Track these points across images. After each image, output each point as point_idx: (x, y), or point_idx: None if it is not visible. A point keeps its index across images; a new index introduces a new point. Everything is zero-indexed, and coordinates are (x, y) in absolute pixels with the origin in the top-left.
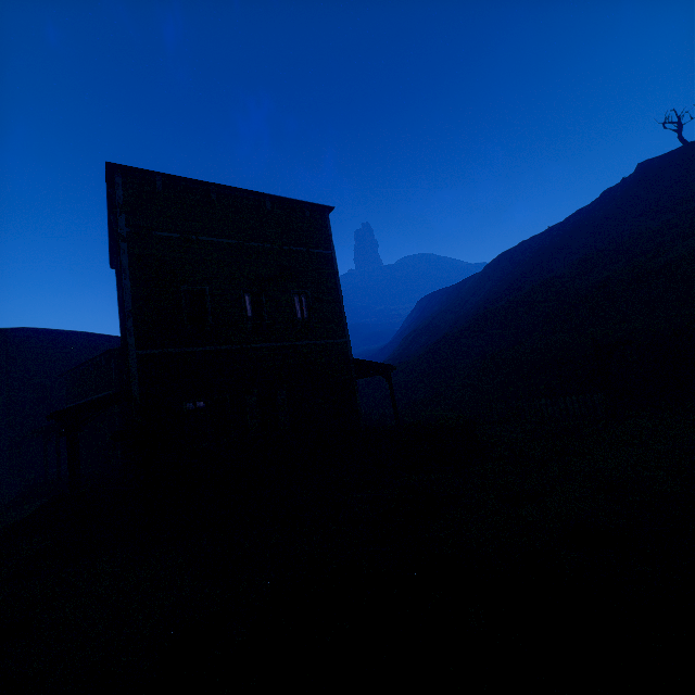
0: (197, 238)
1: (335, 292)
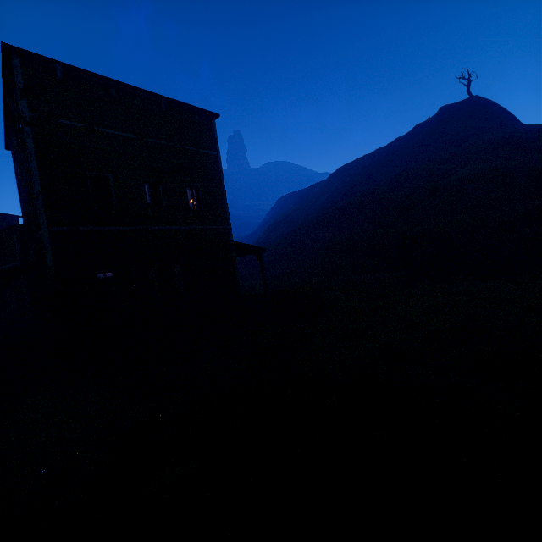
0: (99, 129)
1: (219, 187)
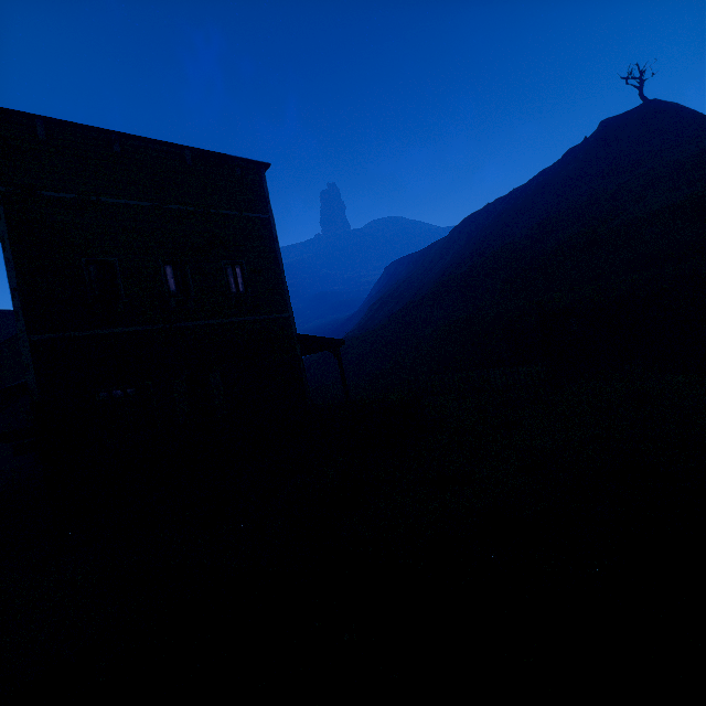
0: (98, 199)
1: (274, 262)
